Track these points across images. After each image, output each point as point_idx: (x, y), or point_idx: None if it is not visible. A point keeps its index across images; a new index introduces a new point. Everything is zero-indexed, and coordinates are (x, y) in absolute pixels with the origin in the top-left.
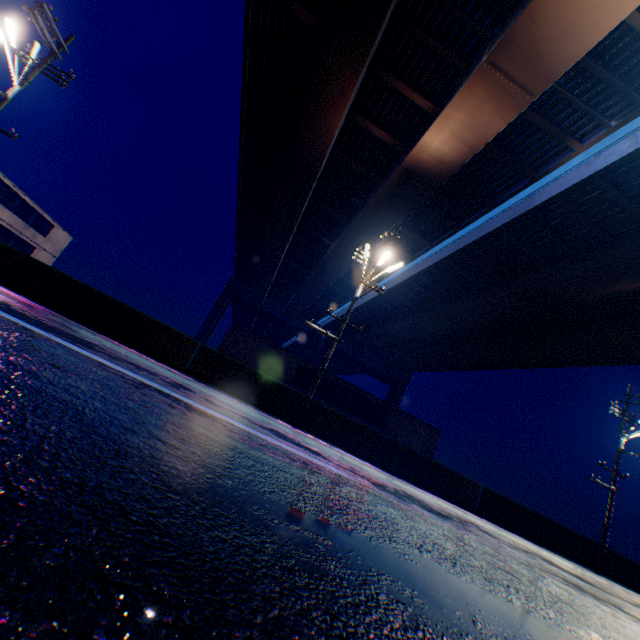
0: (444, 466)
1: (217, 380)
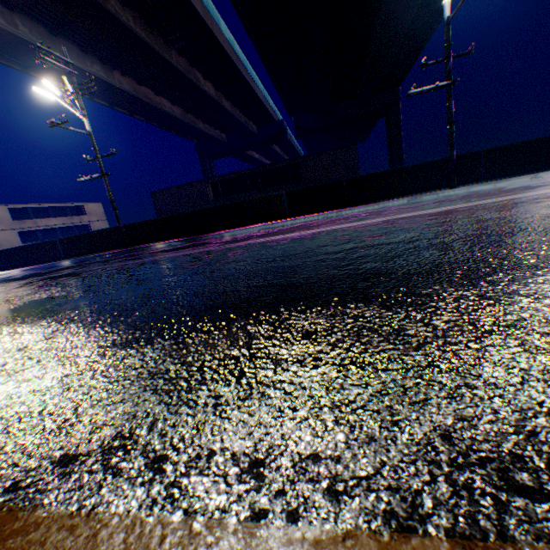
0: (242, 201)
1: (80, 252)
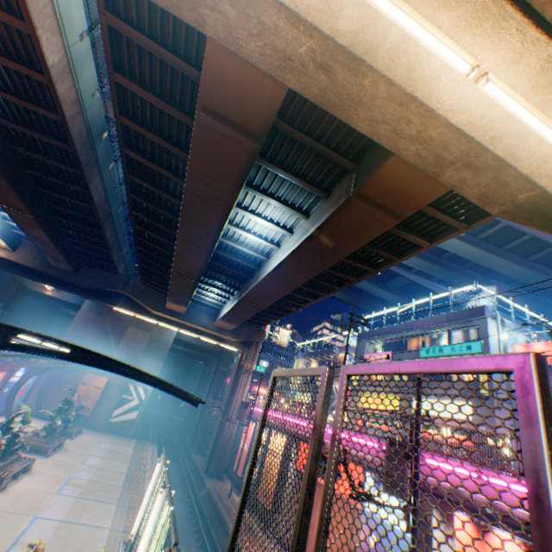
0: None
1: None
